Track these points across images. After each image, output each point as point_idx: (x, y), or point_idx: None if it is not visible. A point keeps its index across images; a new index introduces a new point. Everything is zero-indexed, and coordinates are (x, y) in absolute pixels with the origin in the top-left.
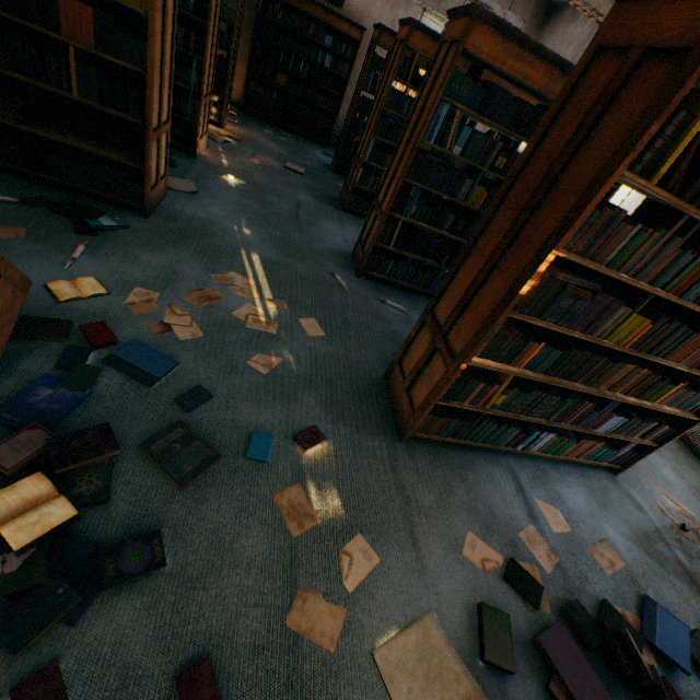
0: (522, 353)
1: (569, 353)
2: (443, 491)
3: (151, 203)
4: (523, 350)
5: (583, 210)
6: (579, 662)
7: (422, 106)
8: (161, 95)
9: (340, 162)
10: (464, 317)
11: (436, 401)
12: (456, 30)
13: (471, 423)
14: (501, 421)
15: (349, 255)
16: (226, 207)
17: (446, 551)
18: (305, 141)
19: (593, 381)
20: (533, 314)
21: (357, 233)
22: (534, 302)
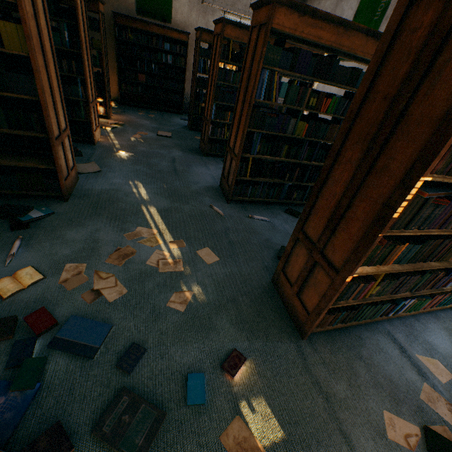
0: (390, 255)
1: (426, 244)
2: (350, 375)
3: (67, 190)
4: (391, 252)
5: (448, 139)
6: None
7: (248, 75)
8: (56, 111)
9: (193, 122)
10: (336, 236)
11: (328, 307)
12: (261, 16)
13: (355, 311)
14: (375, 302)
15: (217, 188)
16: (124, 175)
17: (375, 440)
18: (167, 114)
19: (443, 257)
20: (401, 227)
21: (218, 169)
22: (402, 218)
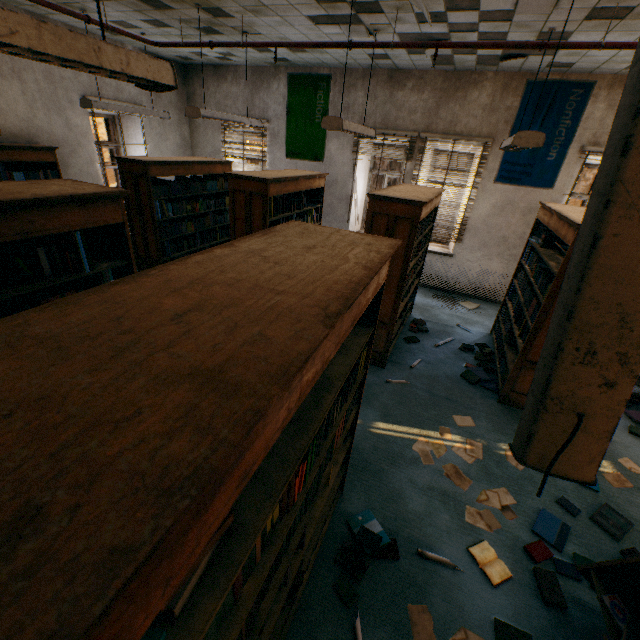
0: None
1: None
2: None
3: None
4: None
5: None
6: (638, 413)
7: None
8: None
9: None
10: None
11: None
12: (397, 209)
13: None
14: None
15: None
16: None
17: None
18: None
19: None
20: None
21: None
22: None
